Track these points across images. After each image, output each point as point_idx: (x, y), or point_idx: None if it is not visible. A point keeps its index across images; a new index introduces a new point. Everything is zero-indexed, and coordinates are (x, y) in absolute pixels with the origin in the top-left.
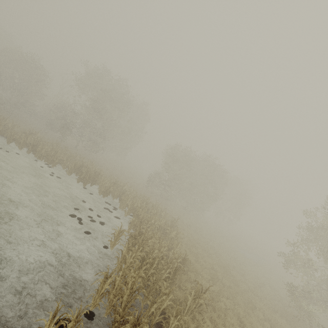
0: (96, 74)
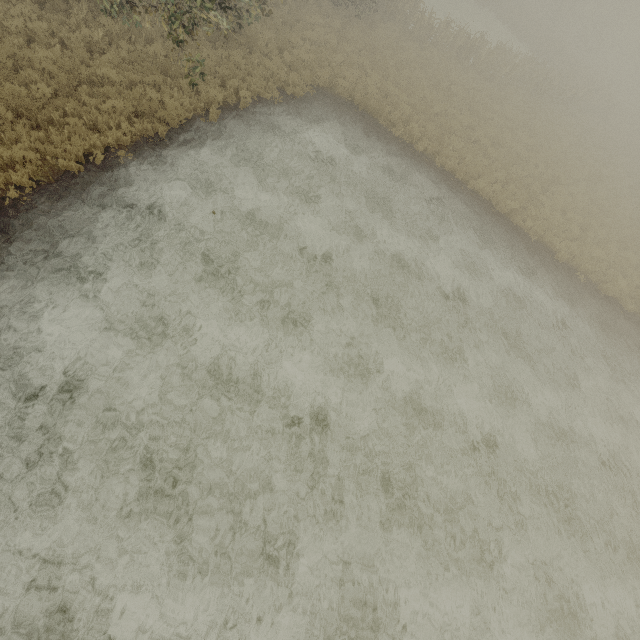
0: None
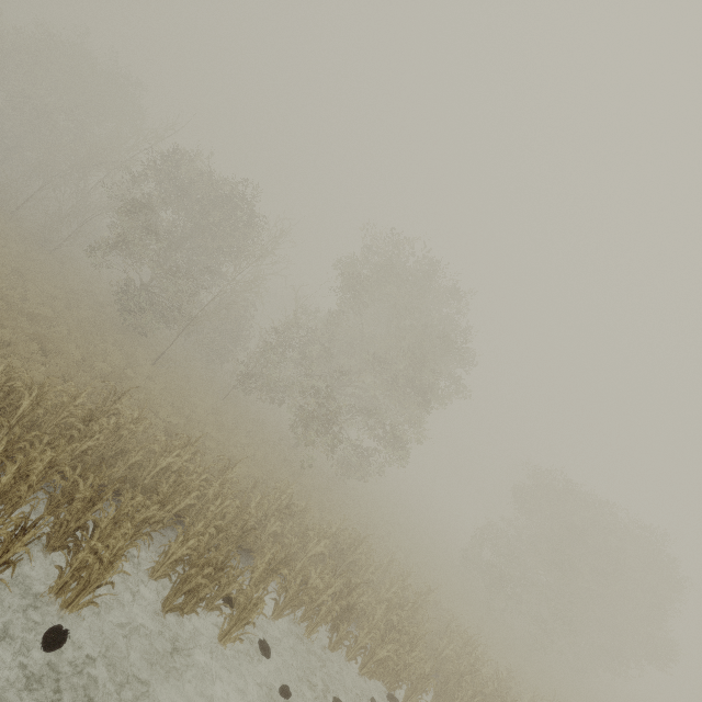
0: (404, 268)
